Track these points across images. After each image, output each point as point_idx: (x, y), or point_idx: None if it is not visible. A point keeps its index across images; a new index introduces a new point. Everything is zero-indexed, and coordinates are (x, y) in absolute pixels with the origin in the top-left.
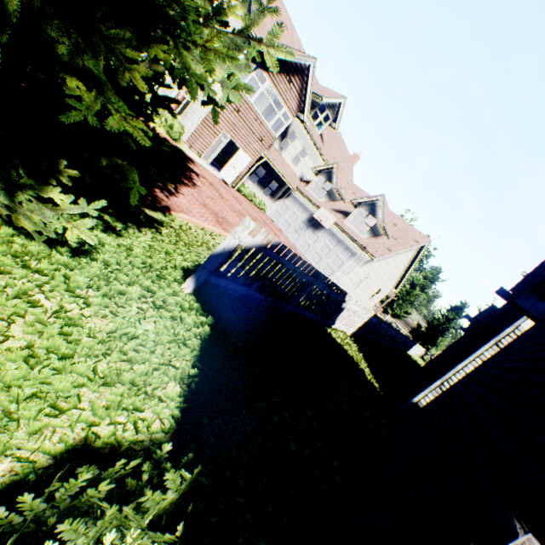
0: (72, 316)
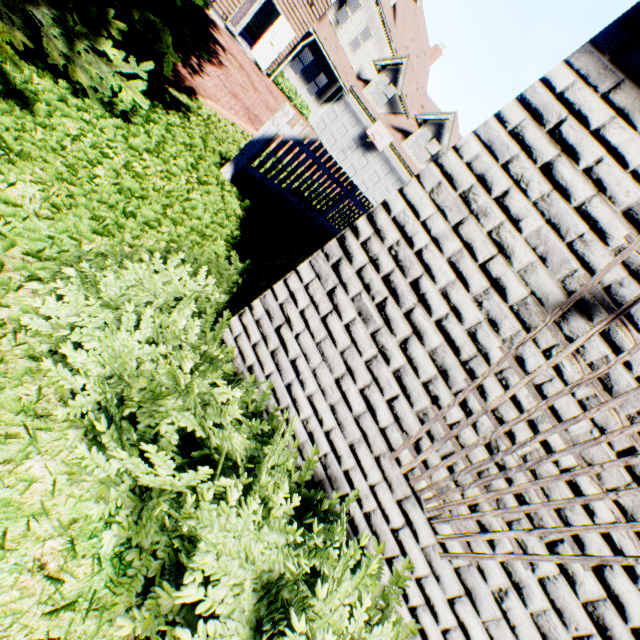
0: (139, 171)
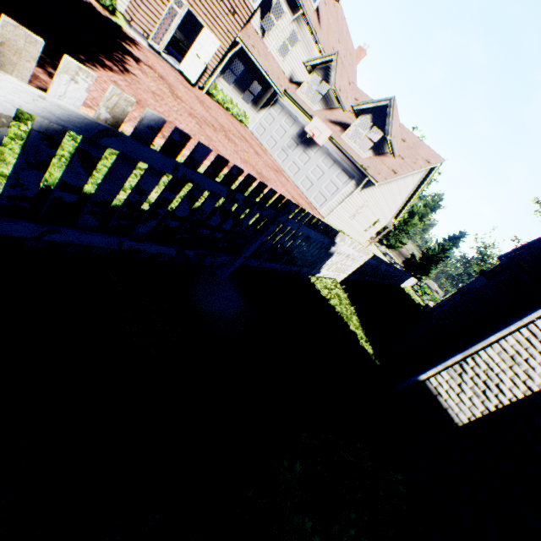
0: None
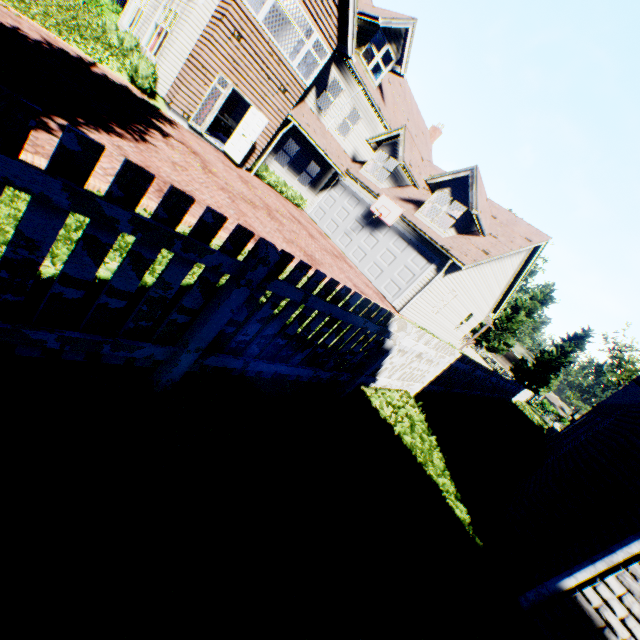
0: None
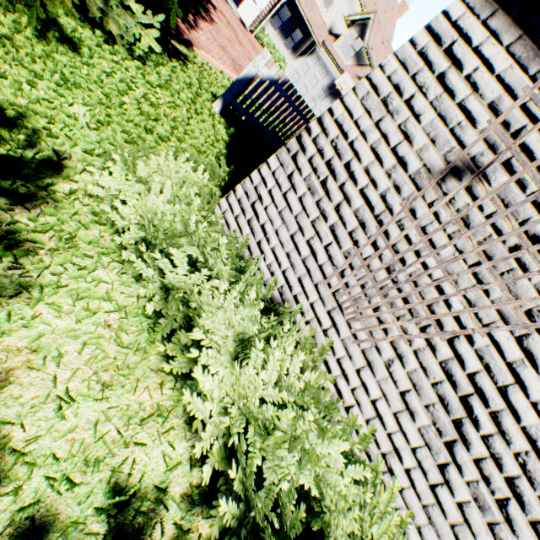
0: (153, 101)
